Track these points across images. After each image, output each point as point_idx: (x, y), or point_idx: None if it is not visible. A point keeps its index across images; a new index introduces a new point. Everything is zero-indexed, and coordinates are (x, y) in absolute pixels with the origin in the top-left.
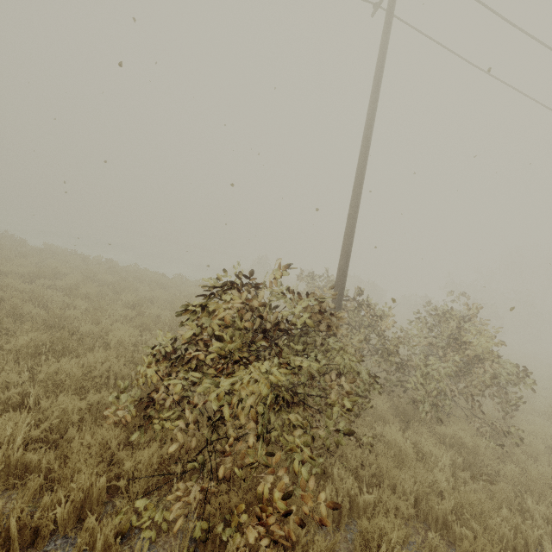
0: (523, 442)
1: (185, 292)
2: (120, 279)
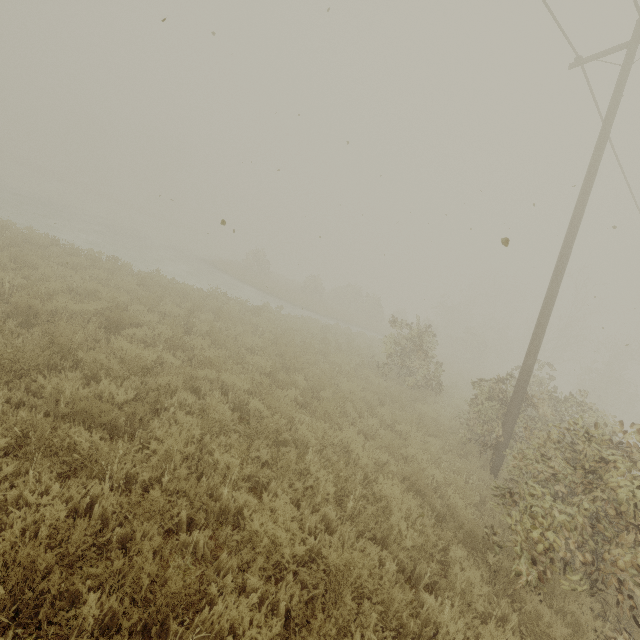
0: None
1: (269, 333)
2: (187, 310)
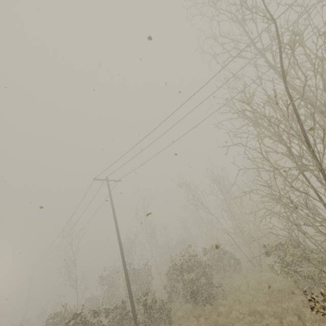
0: None
1: None
2: None
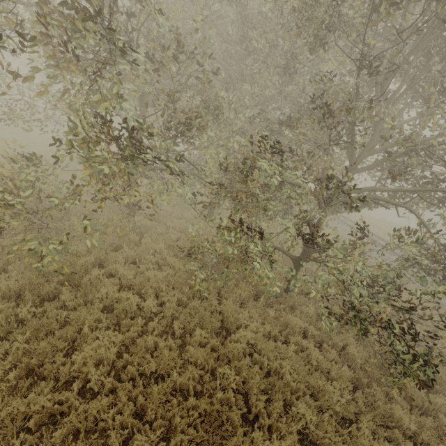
0: None
1: None
2: None
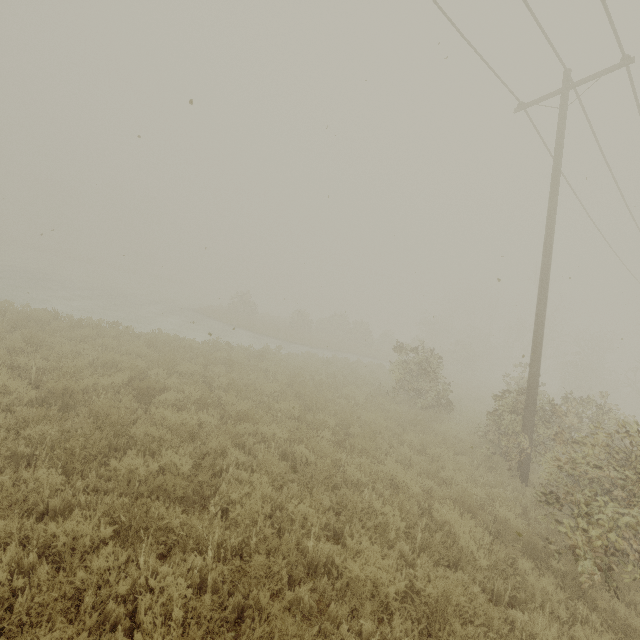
0: None
1: (282, 376)
2: (202, 366)
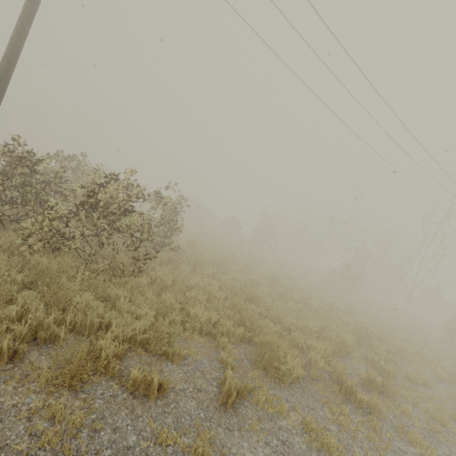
0: (137, 279)
1: None
2: None
